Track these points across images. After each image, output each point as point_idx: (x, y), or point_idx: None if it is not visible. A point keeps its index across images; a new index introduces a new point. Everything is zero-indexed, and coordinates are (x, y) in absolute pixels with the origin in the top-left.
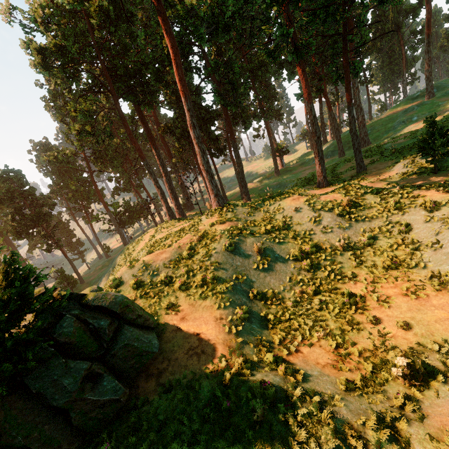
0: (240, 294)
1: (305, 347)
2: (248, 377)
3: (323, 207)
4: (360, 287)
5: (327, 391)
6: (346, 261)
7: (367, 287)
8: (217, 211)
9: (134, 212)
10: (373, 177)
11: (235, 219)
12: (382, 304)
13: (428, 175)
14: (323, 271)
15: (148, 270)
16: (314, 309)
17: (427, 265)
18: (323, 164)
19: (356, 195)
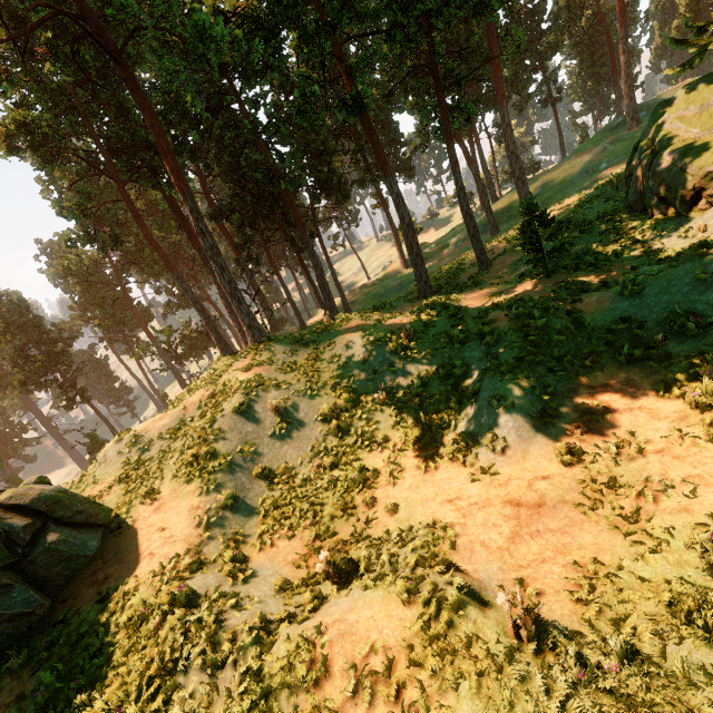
0: (241, 472)
1: (285, 540)
2: (187, 580)
3: (376, 340)
4: (385, 456)
5: (257, 594)
6: (386, 419)
7: (390, 457)
8: (252, 350)
9: (199, 339)
10: (491, 280)
11: (267, 362)
12: (389, 480)
13: (539, 281)
14: (353, 434)
15: (138, 444)
16: (323, 488)
17: (458, 425)
18: (422, 263)
19: (427, 319)
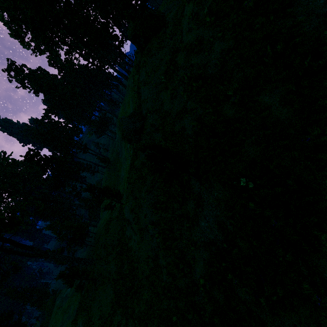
0: None
1: None
2: None
3: None
4: None
5: None
6: None
7: None
8: None
9: None
10: None
11: None
12: None
13: None
14: None
15: None
16: None
17: None
18: None
19: None
